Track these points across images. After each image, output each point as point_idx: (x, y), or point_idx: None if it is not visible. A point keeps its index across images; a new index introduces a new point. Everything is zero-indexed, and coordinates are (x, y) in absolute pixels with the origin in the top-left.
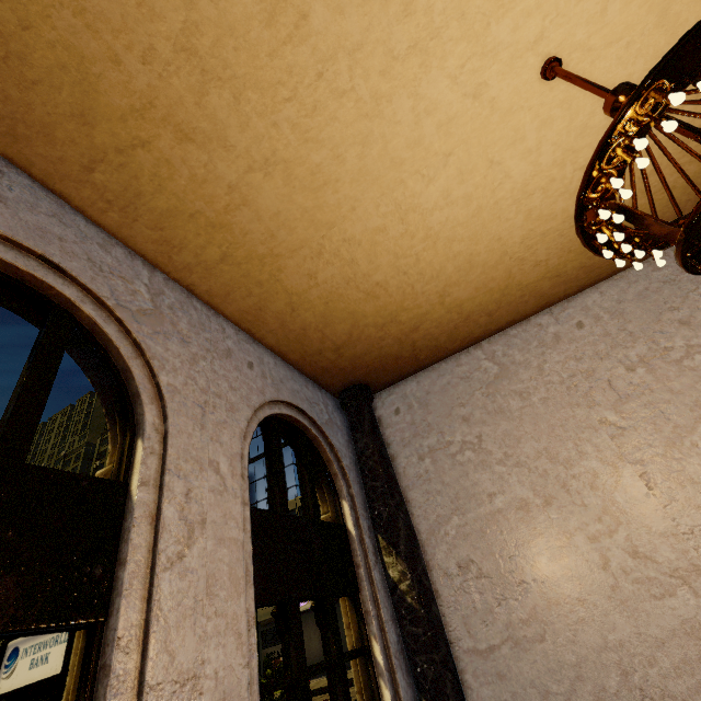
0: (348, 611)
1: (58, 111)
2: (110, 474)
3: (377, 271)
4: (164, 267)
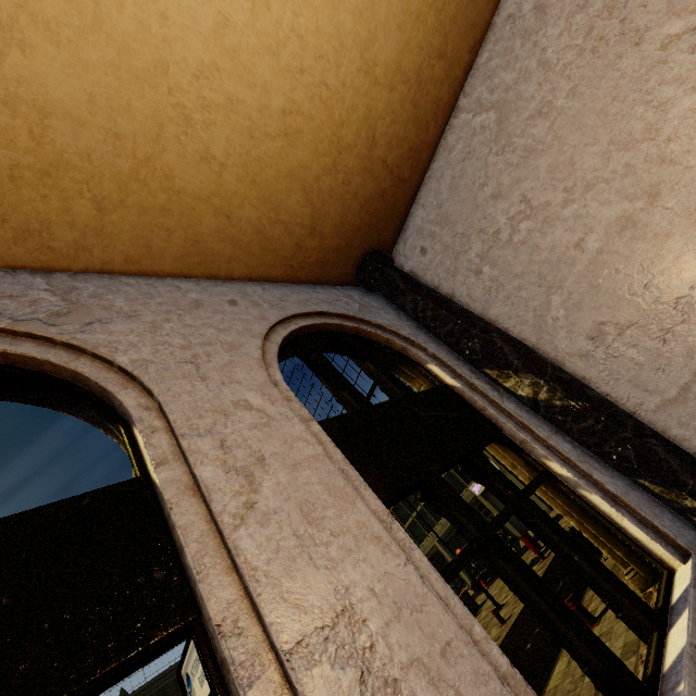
0: (503, 454)
1: None
2: None
3: (268, 94)
4: (58, 265)
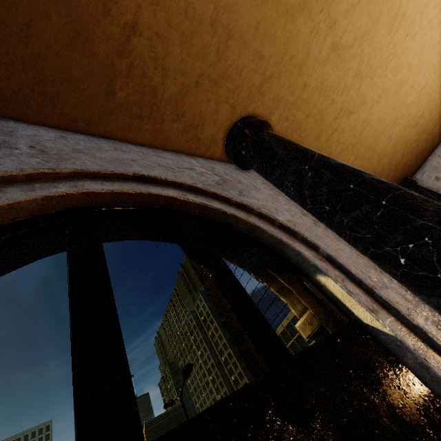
0: None
1: (310, 141)
2: None
3: (419, 110)
4: None
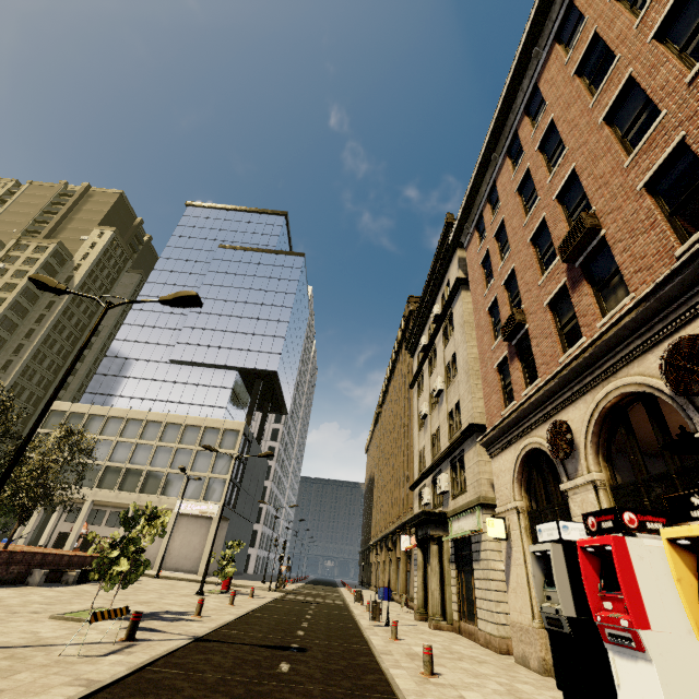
0: None
1: None
2: (604, 478)
3: (634, 417)
4: None
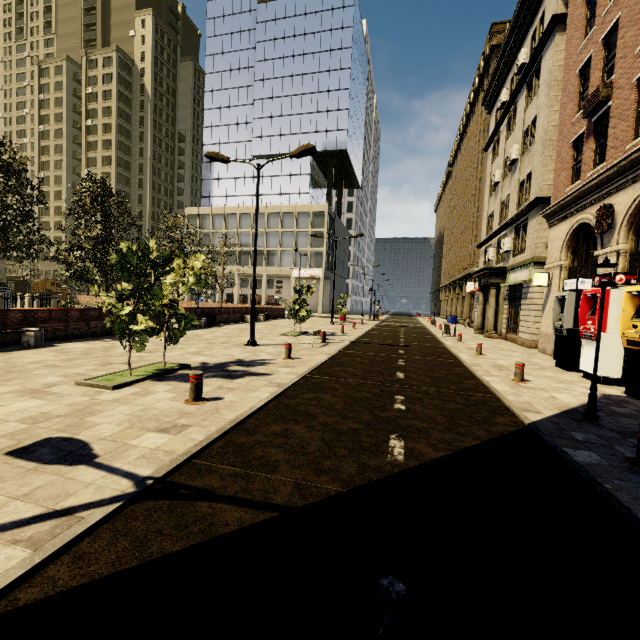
0: None
1: None
2: (627, 248)
3: None
4: None
